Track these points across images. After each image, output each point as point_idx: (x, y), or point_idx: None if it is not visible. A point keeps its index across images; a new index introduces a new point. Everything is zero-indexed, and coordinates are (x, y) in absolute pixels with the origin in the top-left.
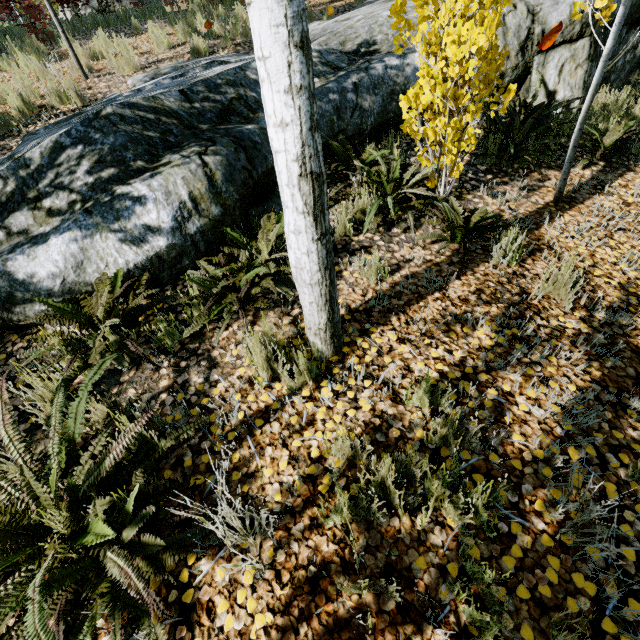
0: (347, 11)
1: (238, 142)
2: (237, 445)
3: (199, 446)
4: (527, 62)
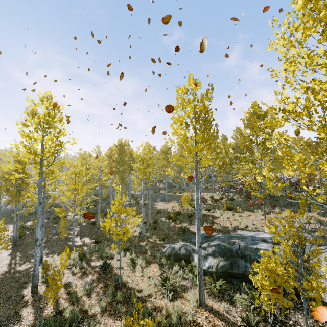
0: None
1: (232, 263)
2: (180, 298)
3: (179, 293)
4: None
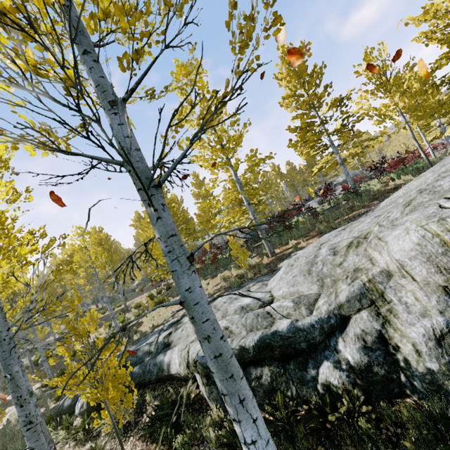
0: (282, 260)
1: None
2: None
3: None
4: (192, 372)
